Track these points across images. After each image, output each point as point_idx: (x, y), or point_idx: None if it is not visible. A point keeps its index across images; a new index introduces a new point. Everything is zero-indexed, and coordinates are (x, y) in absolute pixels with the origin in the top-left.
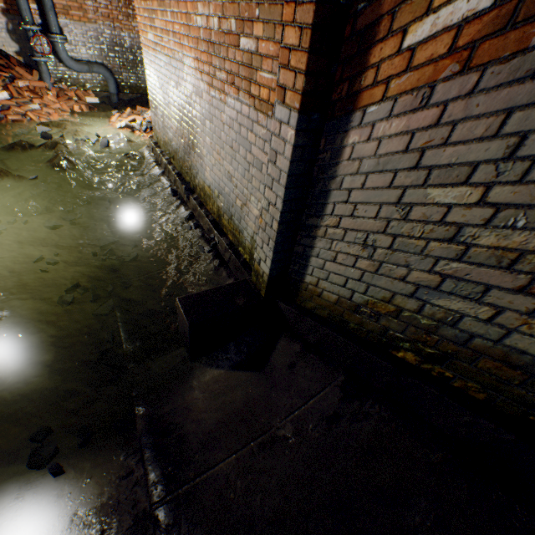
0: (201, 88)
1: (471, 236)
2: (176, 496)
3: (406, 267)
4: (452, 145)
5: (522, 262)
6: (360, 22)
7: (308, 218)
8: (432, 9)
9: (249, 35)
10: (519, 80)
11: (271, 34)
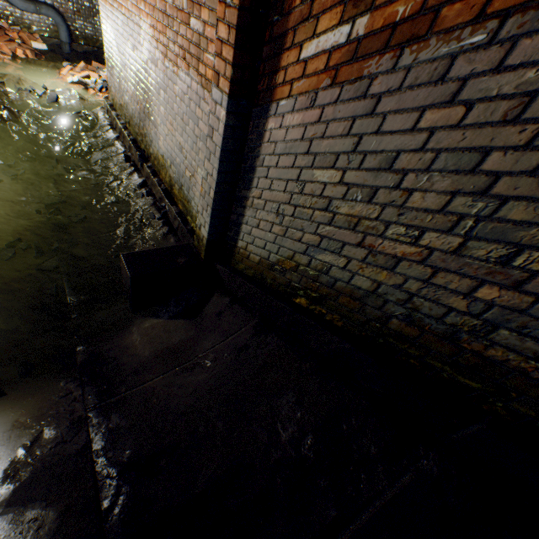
0: (157, 56)
1: (336, 206)
2: (109, 402)
3: (302, 231)
4: (327, 139)
5: (360, 225)
6: (275, 31)
7: (240, 190)
8: (316, 35)
9: (198, 17)
10: (359, 98)
11: (215, 22)
